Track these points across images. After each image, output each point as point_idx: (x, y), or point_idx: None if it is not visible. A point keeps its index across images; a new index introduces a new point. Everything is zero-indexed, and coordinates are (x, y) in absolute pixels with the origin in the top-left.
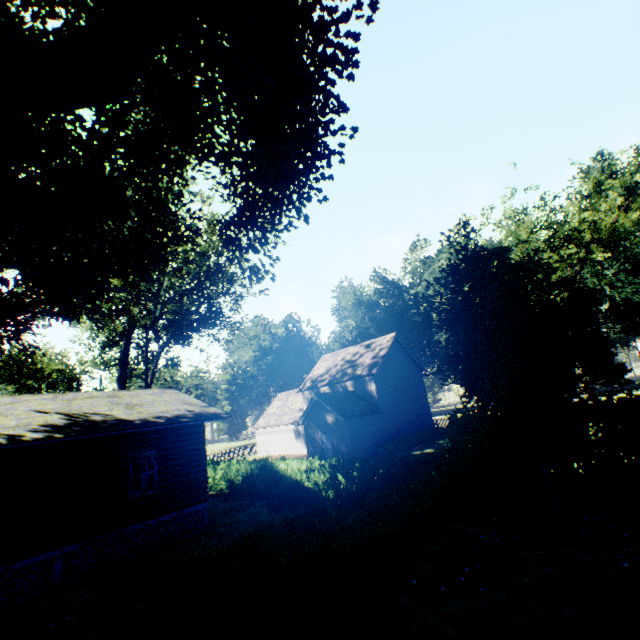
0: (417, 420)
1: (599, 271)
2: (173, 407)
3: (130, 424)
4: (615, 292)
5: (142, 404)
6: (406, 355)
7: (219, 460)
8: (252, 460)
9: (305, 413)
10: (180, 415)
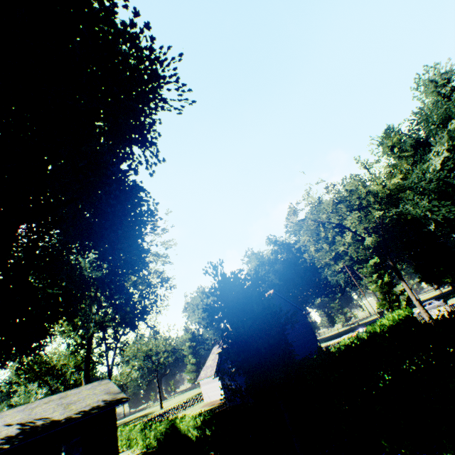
0: (306, 352)
1: (418, 202)
2: (95, 399)
3: (57, 424)
4: (434, 215)
5: (77, 401)
6: (287, 303)
7: (177, 412)
8: (170, 420)
9: (217, 367)
10: (95, 406)
